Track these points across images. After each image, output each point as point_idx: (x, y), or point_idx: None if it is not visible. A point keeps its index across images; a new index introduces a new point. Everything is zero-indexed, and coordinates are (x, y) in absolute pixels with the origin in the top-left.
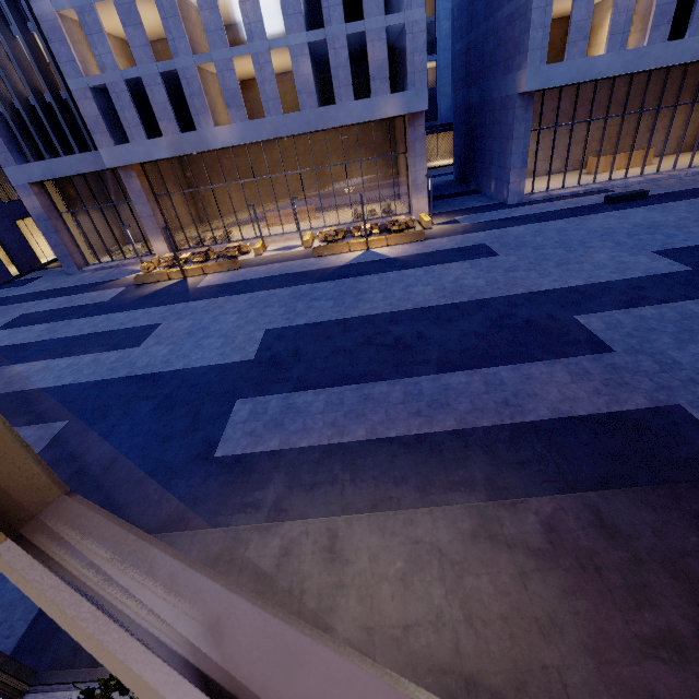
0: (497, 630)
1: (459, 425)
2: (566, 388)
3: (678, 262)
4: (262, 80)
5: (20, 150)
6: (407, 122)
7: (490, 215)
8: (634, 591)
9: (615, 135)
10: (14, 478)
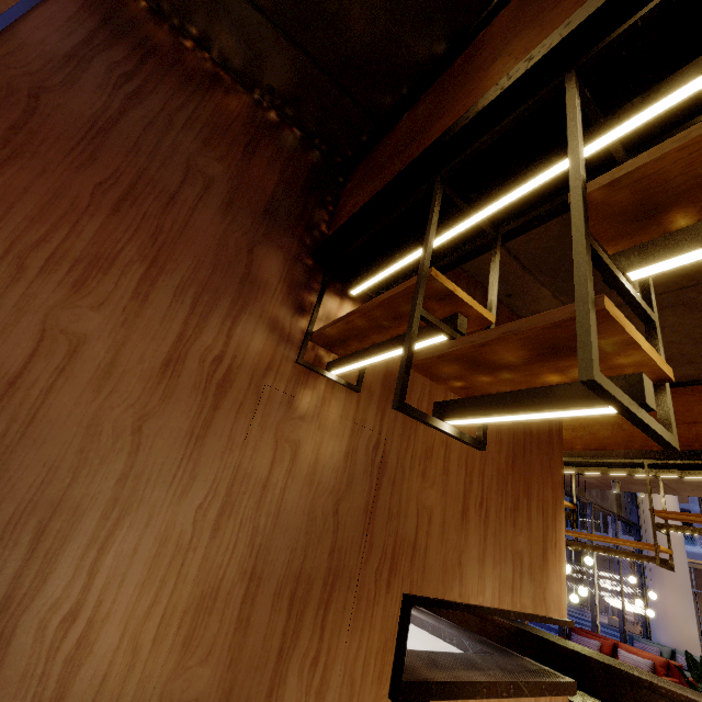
0: None
1: None
2: None
3: None
4: None
5: None
6: None
7: None
8: None
9: None
10: None
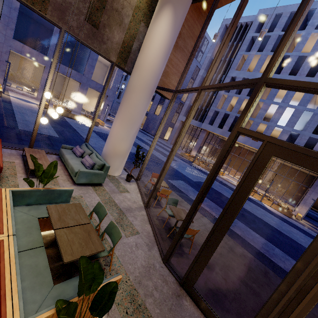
0: (203, 239)
1: (241, 235)
2: None
3: None
4: (265, 132)
5: (186, 114)
6: None
7: None
8: (256, 281)
9: None
10: (207, 84)
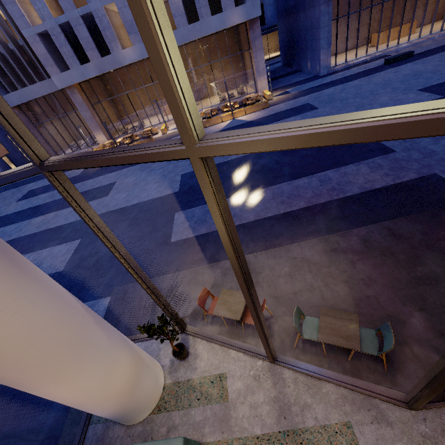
0: (342, 287)
1: (307, 204)
2: (368, 175)
3: (434, 94)
4: None
5: (0, 85)
6: (248, 27)
7: (310, 85)
8: (411, 260)
9: (389, 16)
10: (198, 120)
